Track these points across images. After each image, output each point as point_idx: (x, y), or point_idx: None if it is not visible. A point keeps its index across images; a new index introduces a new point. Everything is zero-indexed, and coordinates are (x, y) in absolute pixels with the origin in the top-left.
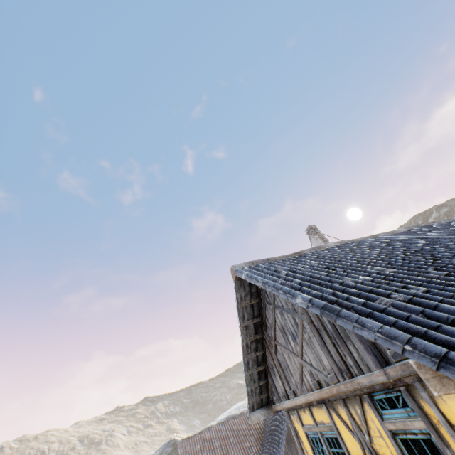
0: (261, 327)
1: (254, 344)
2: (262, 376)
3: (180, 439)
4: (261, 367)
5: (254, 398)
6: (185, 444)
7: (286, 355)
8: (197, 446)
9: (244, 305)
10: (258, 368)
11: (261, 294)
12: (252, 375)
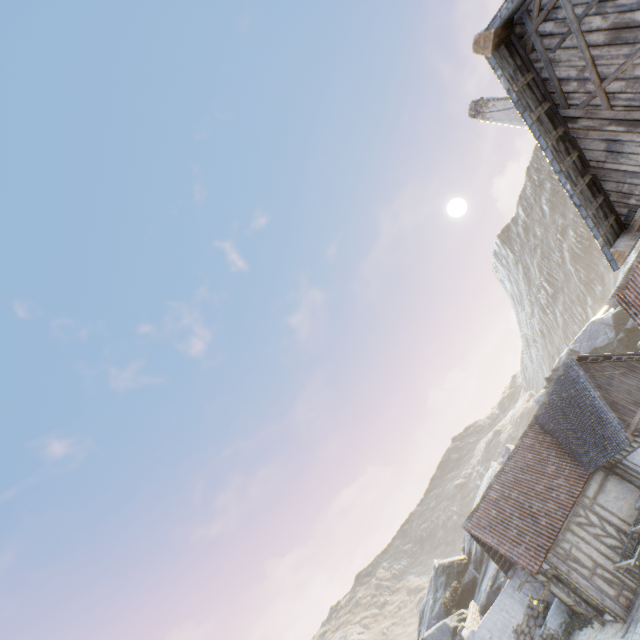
0: (557, 115)
1: (561, 145)
2: (594, 192)
3: (465, 521)
4: (587, 178)
5: (603, 226)
6: (475, 521)
7: (639, 67)
8: (492, 512)
9: (520, 87)
10: (584, 180)
11: (532, 62)
12: (583, 194)
